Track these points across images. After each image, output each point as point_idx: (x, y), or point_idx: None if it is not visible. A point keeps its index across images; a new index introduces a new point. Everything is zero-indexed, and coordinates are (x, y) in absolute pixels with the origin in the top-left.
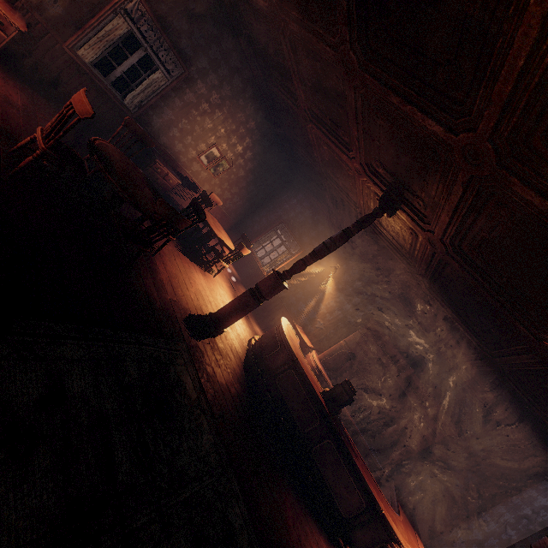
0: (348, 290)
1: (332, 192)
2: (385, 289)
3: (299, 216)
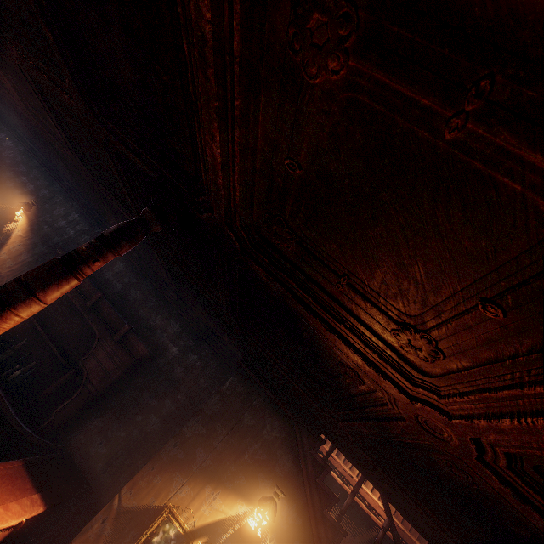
0: (47, 230)
1: (0, 95)
2: (95, 225)
3: None
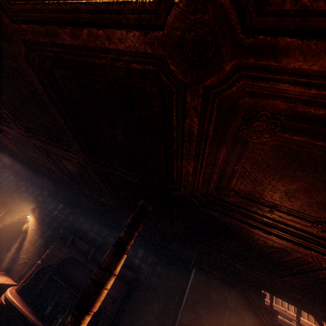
0: (48, 220)
1: (8, 155)
2: (74, 207)
3: (4, 187)
